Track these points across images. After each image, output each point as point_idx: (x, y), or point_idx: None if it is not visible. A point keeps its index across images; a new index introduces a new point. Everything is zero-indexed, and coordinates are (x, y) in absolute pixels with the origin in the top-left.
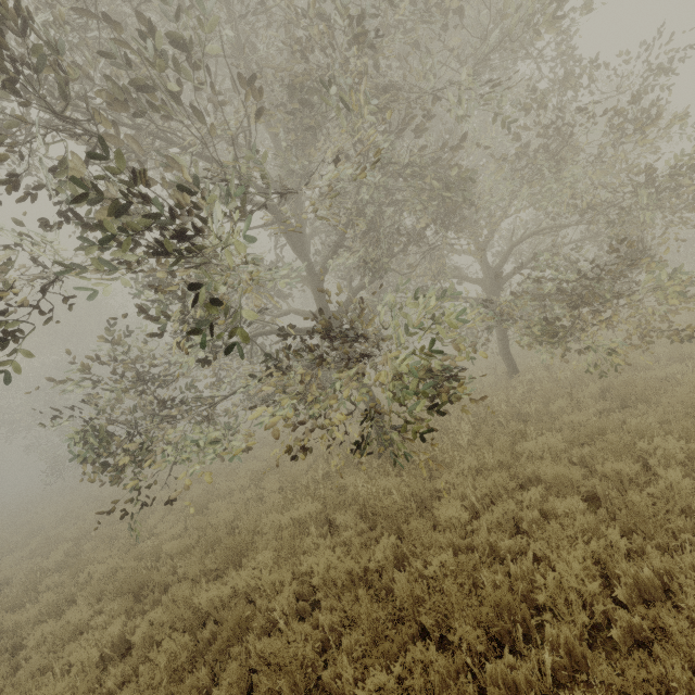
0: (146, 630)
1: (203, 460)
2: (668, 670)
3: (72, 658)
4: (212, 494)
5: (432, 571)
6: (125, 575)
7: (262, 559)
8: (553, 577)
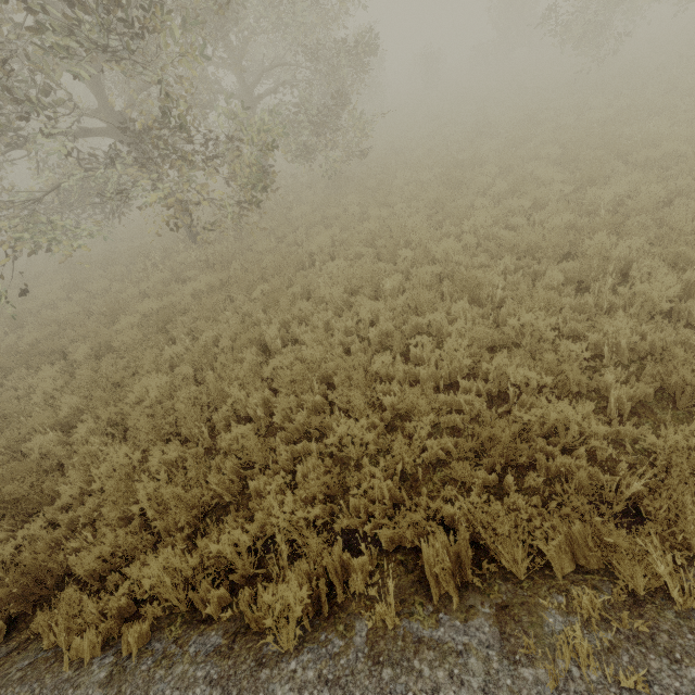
0: (85, 352)
1: (80, 235)
2: (350, 250)
3: (34, 380)
4: (23, 313)
5: (265, 264)
6: (5, 359)
7: (148, 303)
8: (316, 242)
